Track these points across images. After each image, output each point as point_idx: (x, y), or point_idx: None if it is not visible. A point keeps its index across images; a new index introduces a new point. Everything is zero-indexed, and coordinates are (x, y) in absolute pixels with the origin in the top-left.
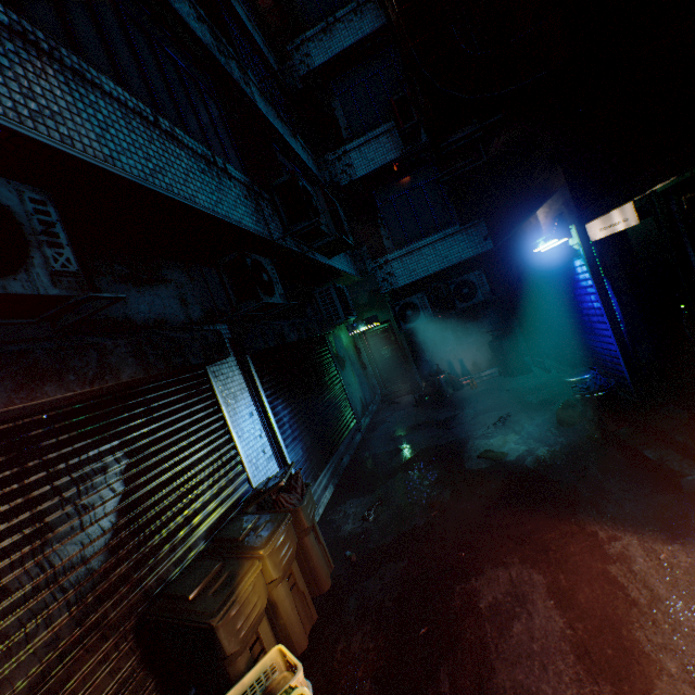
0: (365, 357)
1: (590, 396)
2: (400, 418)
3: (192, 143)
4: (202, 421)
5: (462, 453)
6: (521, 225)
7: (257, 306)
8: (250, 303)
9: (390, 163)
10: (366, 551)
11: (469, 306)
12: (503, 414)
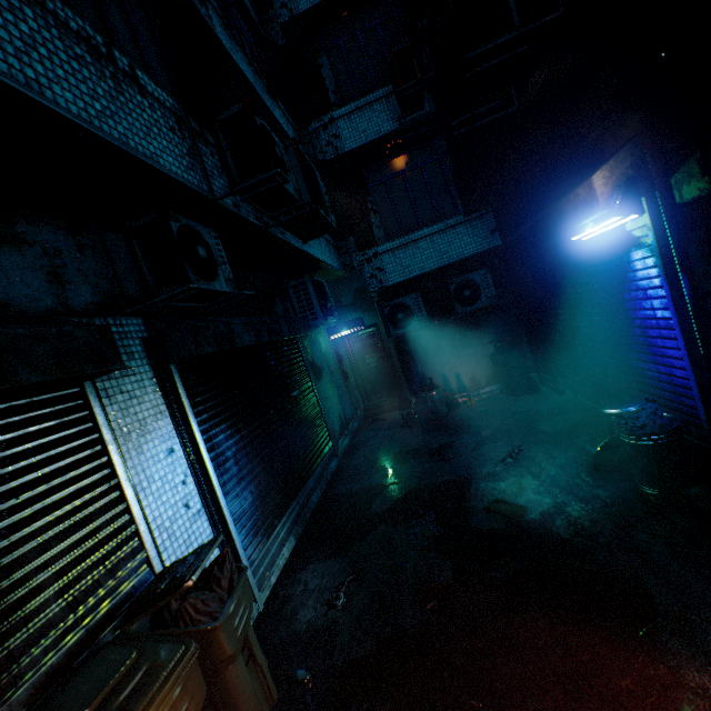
0: (347, 366)
1: (646, 439)
2: (384, 441)
3: (57, 6)
4: (59, 476)
5: (464, 500)
6: (559, 202)
7: (186, 293)
8: (173, 288)
9: (385, 136)
10: (328, 669)
11: (470, 312)
12: (512, 446)
